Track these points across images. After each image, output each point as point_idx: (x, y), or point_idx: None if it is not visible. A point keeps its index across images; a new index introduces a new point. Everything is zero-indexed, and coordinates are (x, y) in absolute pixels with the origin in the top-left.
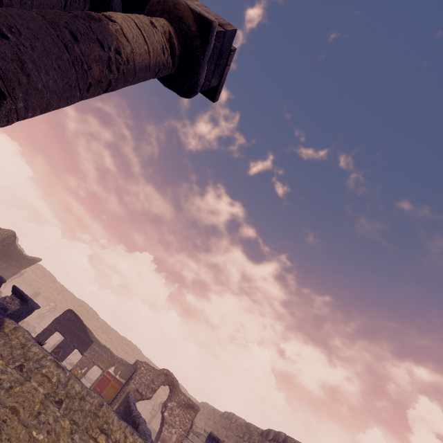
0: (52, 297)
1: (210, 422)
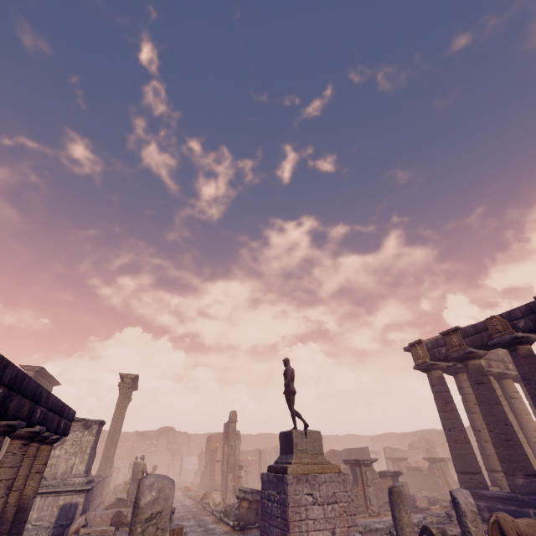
0: (243, 448)
1: (406, 442)
